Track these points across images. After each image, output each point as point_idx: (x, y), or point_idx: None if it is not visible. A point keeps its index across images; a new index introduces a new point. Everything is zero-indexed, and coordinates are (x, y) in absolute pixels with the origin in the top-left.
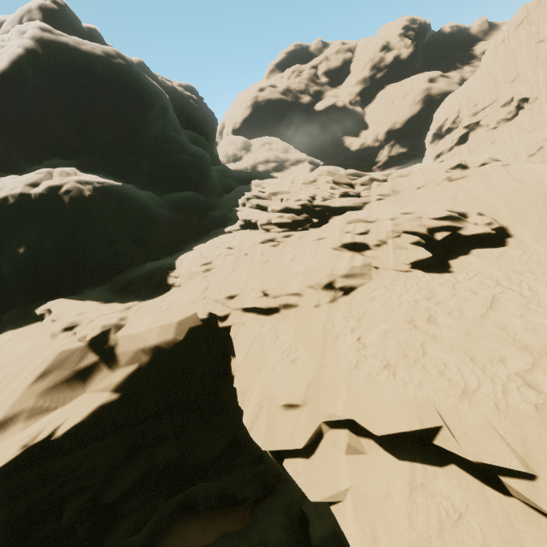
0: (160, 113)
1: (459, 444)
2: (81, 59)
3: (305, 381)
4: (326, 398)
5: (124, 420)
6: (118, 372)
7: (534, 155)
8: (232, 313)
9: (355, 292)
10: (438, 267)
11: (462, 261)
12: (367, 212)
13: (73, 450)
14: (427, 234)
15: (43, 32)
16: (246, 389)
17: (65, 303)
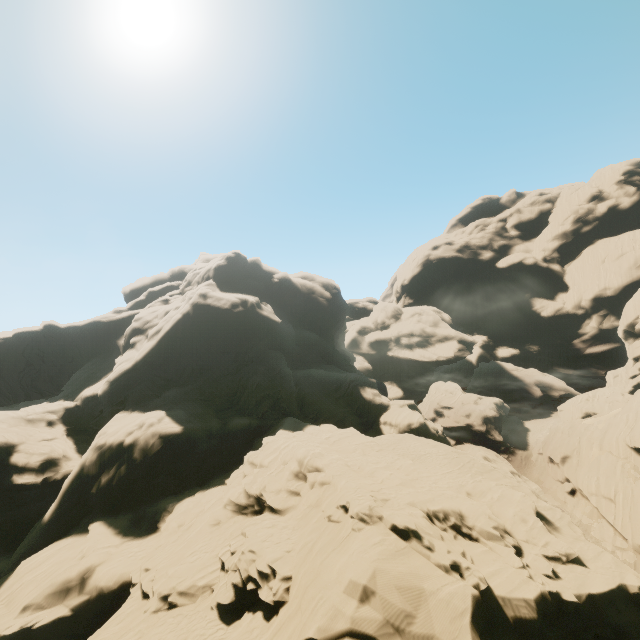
0: (265, 336)
1: None
2: (215, 313)
3: None
4: None
5: (67, 631)
6: (80, 596)
7: None
8: (137, 584)
9: (171, 610)
10: (243, 611)
11: (243, 619)
12: (256, 529)
13: (39, 639)
14: (244, 580)
15: (200, 298)
16: None
17: (100, 527)
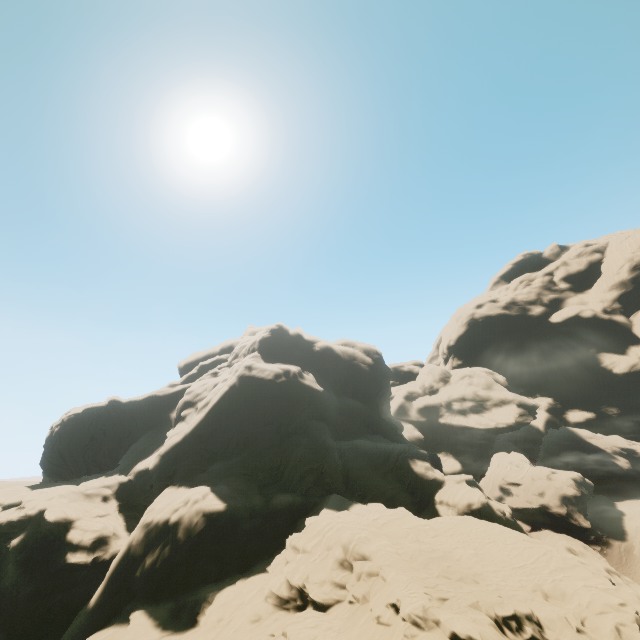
0: (307, 406)
1: None
2: (259, 384)
3: None
4: None
5: None
6: None
7: None
8: None
9: None
10: None
11: None
12: (298, 629)
13: None
14: None
15: (245, 370)
16: None
17: (140, 617)
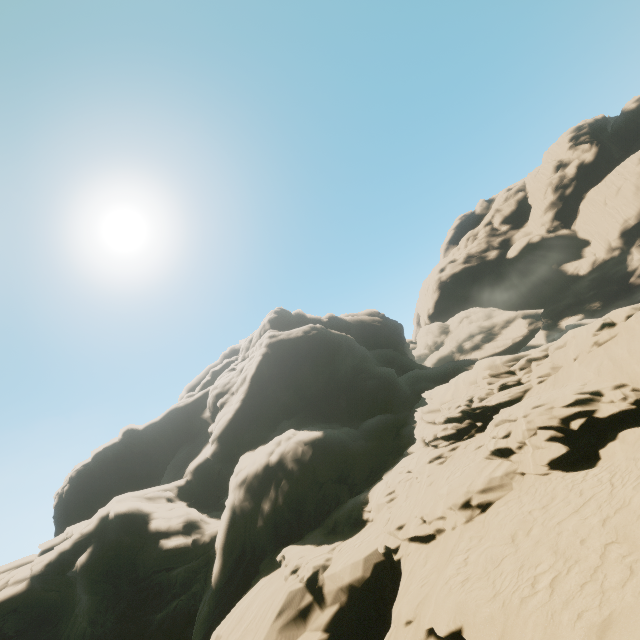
0: (347, 352)
1: (469, 632)
2: (291, 344)
3: (418, 600)
4: (424, 611)
5: None
6: (326, 611)
7: None
8: (401, 544)
9: (490, 508)
10: (591, 459)
11: (607, 450)
12: (511, 409)
13: None
14: (560, 426)
15: (270, 339)
16: (393, 614)
17: (292, 549)
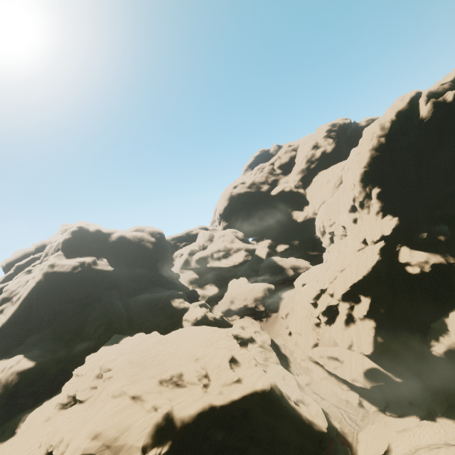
0: (101, 282)
1: None
2: (60, 276)
3: None
4: None
5: None
6: None
7: (331, 284)
8: None
9: None
10: None
11: None
12: (63, 417)
13: None
14: (47, 448)
15: (49, 268)
16: None
17: None
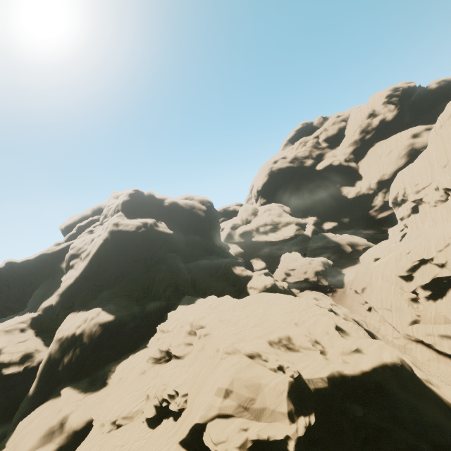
0: (163, 244)
1: None
2: (125, 235)
3: None
4: None
5: None
6: (61, 435)
7: (441, 252)
8: (97, 419)
9: (119, 429)
10: (162, 420)
11: (162, 423)
12: (166, 371)
13: None
14: (160, 402)
15: (113, 226)
16: None
17: (68, 391)
